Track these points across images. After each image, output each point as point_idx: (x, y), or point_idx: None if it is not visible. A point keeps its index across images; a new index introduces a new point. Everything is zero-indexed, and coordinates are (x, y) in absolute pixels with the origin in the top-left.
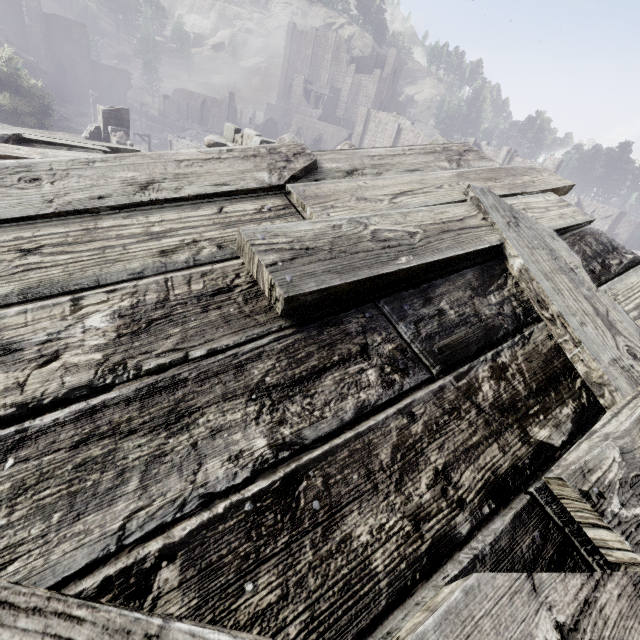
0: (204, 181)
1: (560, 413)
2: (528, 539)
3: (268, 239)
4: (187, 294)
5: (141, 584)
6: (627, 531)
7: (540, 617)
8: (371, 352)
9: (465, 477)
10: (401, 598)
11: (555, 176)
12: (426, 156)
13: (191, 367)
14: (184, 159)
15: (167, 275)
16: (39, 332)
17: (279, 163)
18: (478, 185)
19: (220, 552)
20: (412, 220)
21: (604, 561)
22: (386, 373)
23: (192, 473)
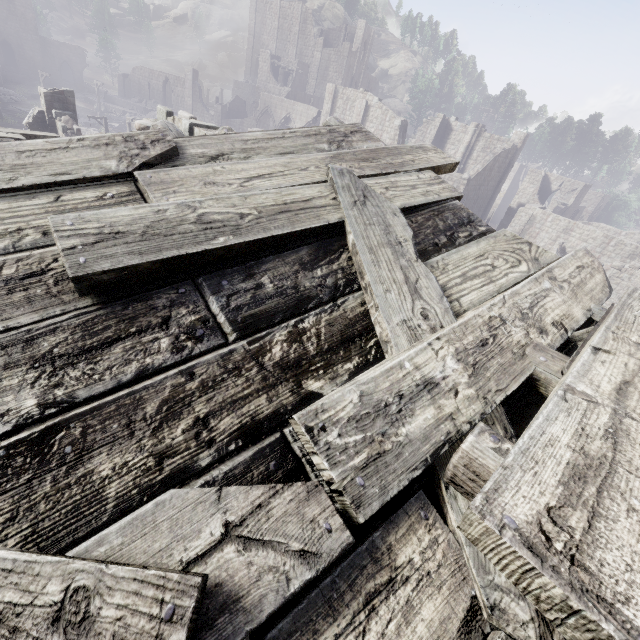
0: (43, 171)
1: (341, 368)
2: (262, 467)
3: (76, 225)
4: None
5: None
6: (331, 454)
7: (213, 518)
8: (171, 323)
9: (223, 422)
10: (122, 515)
11: (441, 154)
12: (306, 138)
13: None
14: (27, 150)
15: None
16: None
17: (132, 151)
18: (338, 166)
19: None
20: (251, 202)
21: (327, 481)
22: (179, 341)
23: None
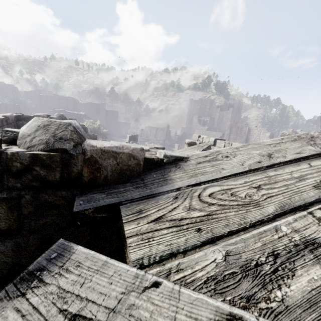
0: (290, 152)
1: None
2: None
3: None
4: None
5: None
6: None
7: None
8: None
9: None
10: None
11: None
12: None
13: None
14: (269, 144)
15: None
16: (319, 232)
17: (310, 142)
18: None
19: None
20: None
21: None
22: None
23: None
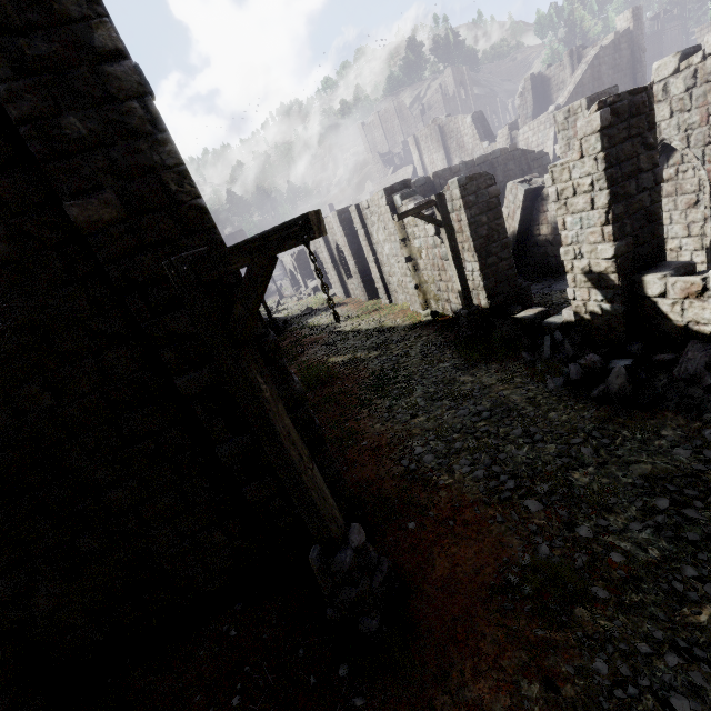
0: None
1: None
2: None
3: None
4: None
5: None
6: None
7: None
8: None
9: None
10: None
11: None
12: None
13: None
14: None
15: None
16: None
17: None
18: None
19: None
20: None
21: None
22: None
23: None
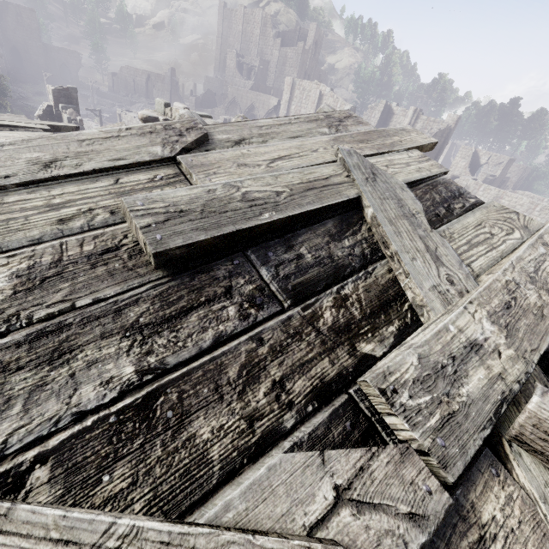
0: (102, 157)
1: (386, 331)
2: (340, 428)
3: (146, 205)
4: (78, 254)
5: (16, 482)
6: (408, 416)
7: (323, 482)
8: (234, 292)
9: (297, 385)
10: (229, 477)
11: (422, 135)
12: (309, 124)
13: (76, 314)
14: (86, 139)
15: (62, 240)
16: None
17: (172, 137)
18: (346, 147)
19: (84, 454)
20: (282, 181)
21: (399, 440)
22: (244, 308)
23: (67, 397)
